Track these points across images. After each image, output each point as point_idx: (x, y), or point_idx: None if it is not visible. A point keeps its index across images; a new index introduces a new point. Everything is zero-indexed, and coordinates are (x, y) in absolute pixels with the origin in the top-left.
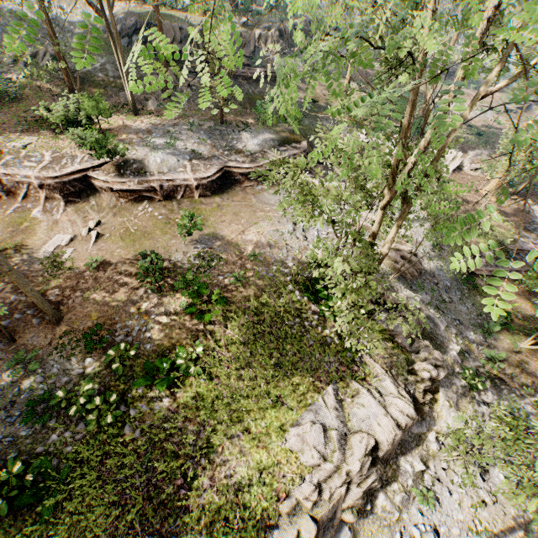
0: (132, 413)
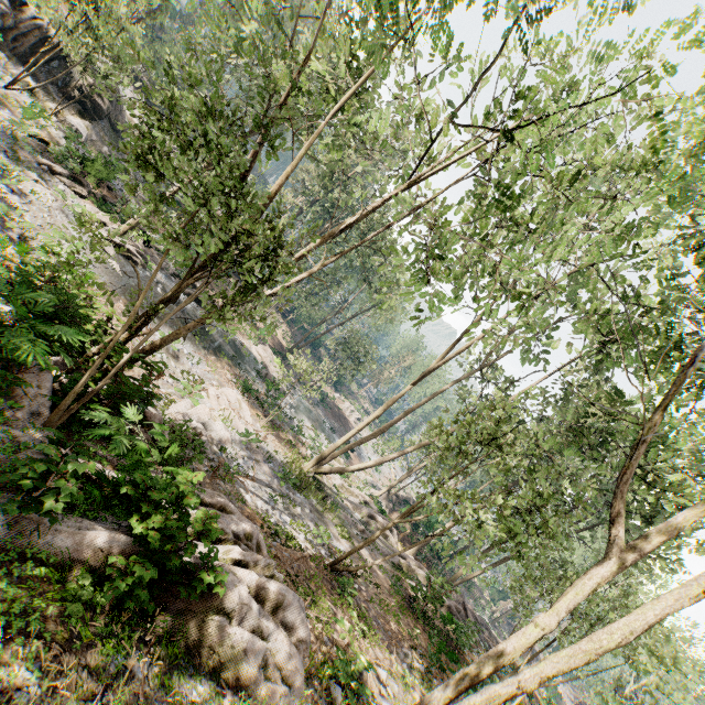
0: None
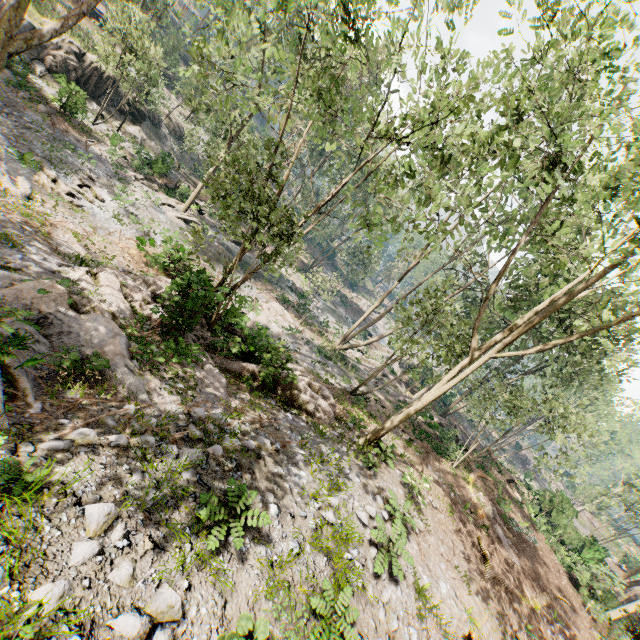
0: None
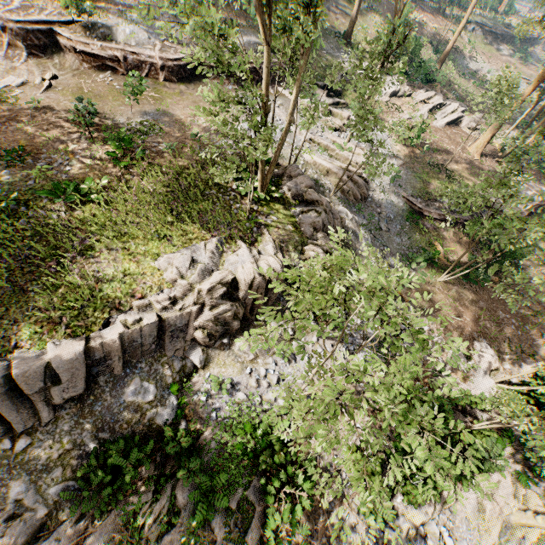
0: (30, 213)
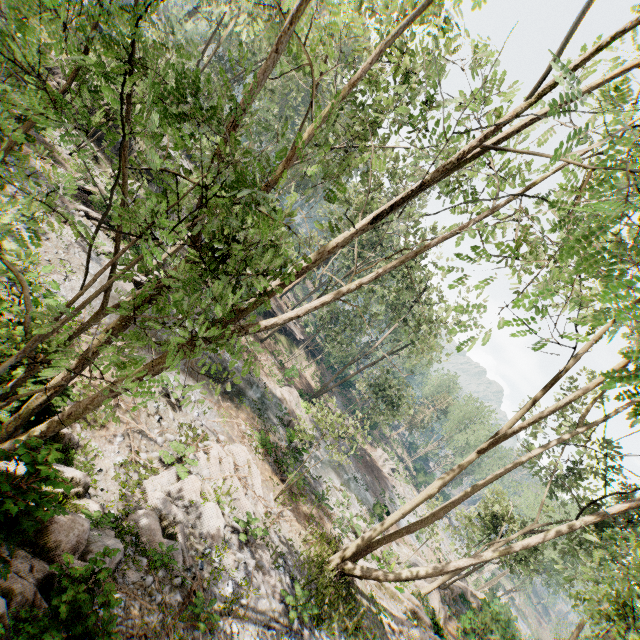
0: None
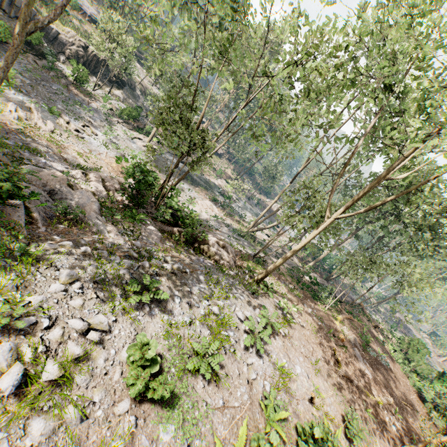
0: None
